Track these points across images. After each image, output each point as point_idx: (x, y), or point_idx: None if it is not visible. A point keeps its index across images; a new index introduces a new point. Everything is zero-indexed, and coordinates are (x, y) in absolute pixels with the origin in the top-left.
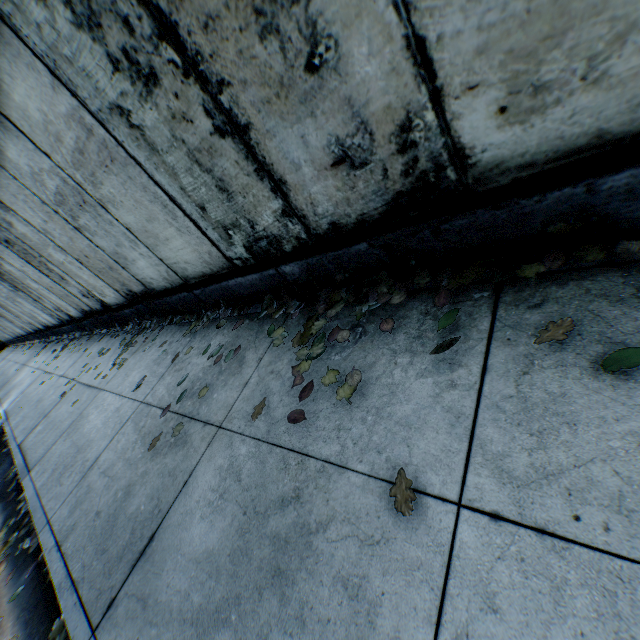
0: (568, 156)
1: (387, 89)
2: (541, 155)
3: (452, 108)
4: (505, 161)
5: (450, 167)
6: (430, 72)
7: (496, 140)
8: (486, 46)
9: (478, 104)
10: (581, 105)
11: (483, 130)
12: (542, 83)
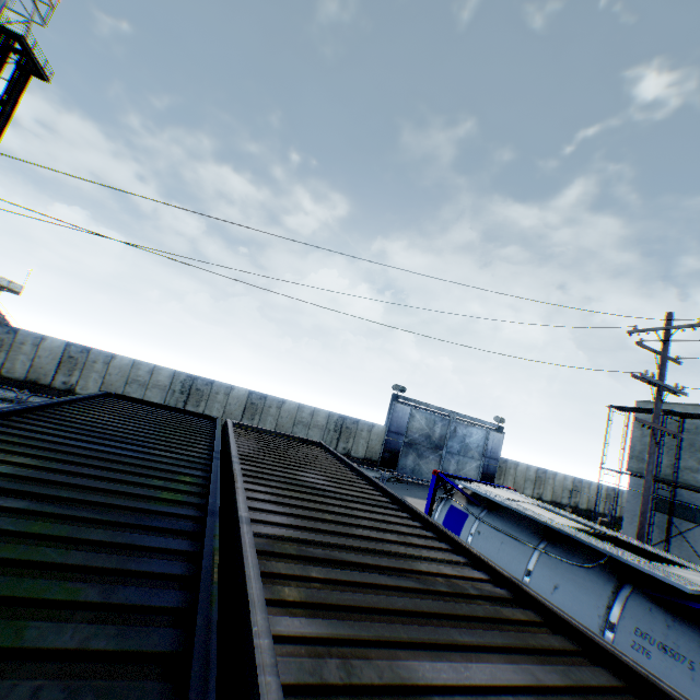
0: (10, 378)
1: (1, 364)
2: (8, 377)
3: (4, 369)
4: (5, 375)
5: (0, 373)
6: (5, 365)
7: (6, 373)
8: (10, 367)
9: (7, 370)
10: (13, 375)
11: (5, 372)
12: (11, 372)
